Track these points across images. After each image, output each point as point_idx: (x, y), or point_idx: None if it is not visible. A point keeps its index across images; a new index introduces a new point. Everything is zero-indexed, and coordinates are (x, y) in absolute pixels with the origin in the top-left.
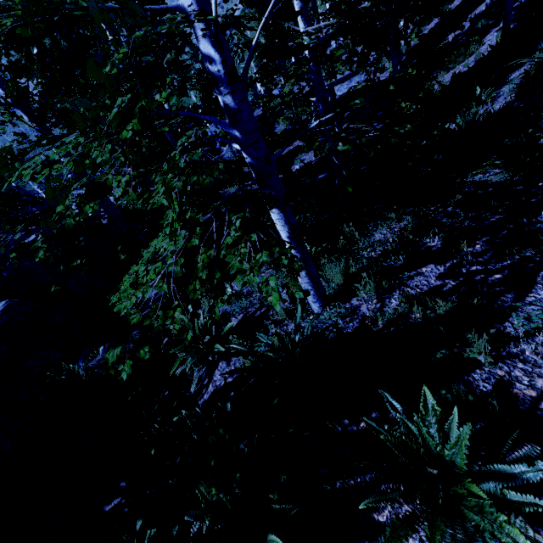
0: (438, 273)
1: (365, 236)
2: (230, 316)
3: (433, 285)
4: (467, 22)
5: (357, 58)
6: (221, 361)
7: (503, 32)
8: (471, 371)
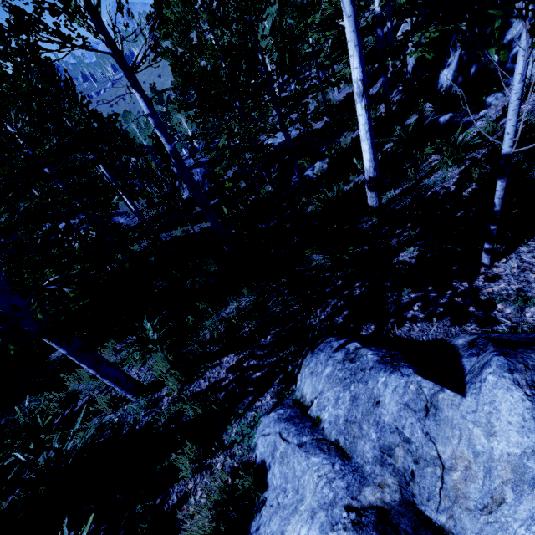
0: (230, 365)
1: (218, 311)
2: (79, 398)
3: (219, 378)
4: (377, 85)
5: (248, 137)
6: (44, 452)
7: (385, 106)
8: (178, 481)
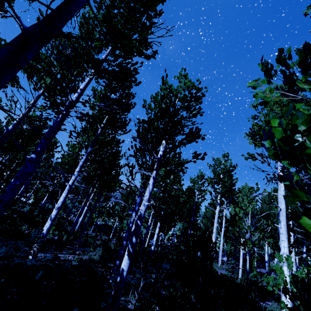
0: None
1: None
2: None
3: None
4: None
5: None
6: None
7: None
8: None
